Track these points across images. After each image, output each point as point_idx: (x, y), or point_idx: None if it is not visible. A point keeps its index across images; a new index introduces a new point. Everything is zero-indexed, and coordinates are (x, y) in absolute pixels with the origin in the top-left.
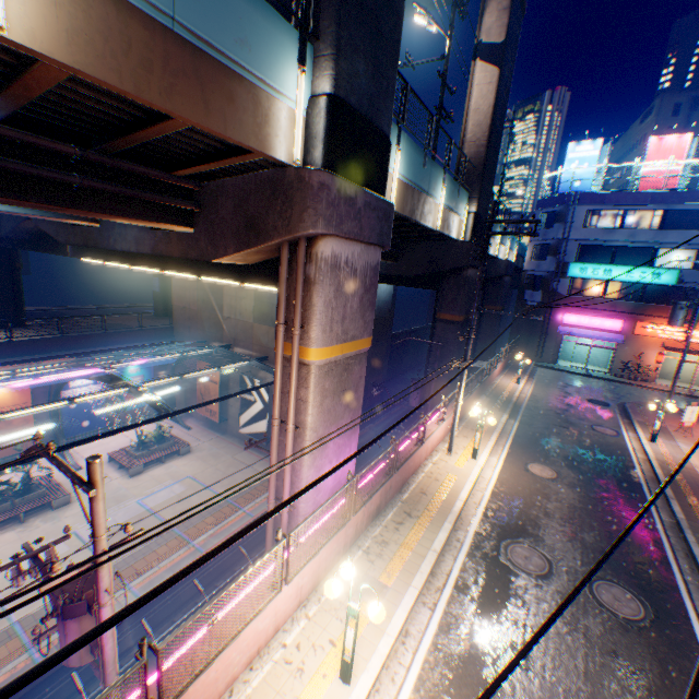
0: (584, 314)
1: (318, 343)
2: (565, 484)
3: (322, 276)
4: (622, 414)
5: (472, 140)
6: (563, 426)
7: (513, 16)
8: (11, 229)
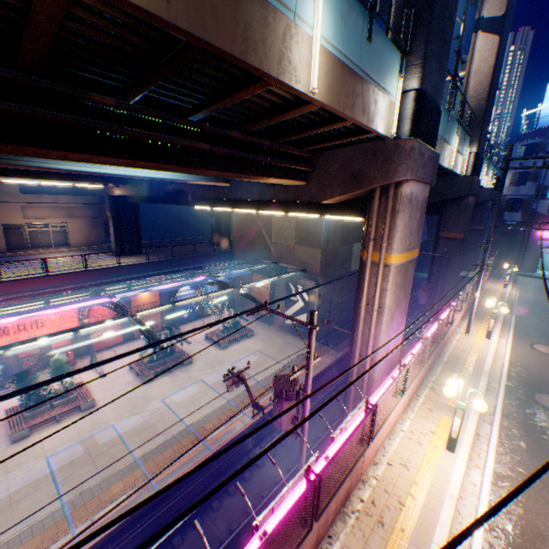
0: None
1: (397, 251)
2: None
3: (403, 207)
4: None
5: (473, 96)
6: None
7: None
8: (157, 191)
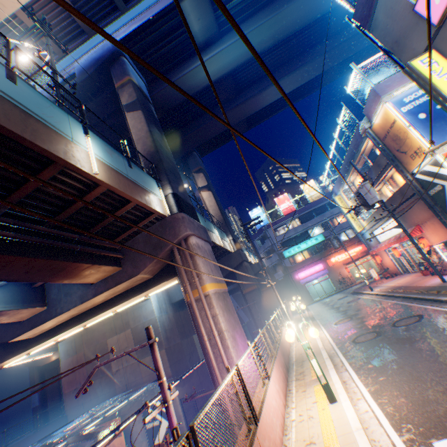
0: (305, 269)
1: (208, 281)
2: (355, 317)
3: (196, 251)
4: (354, 294)
5: (215, 215)
6: (336, 309)
7: (206, 177)
8: None
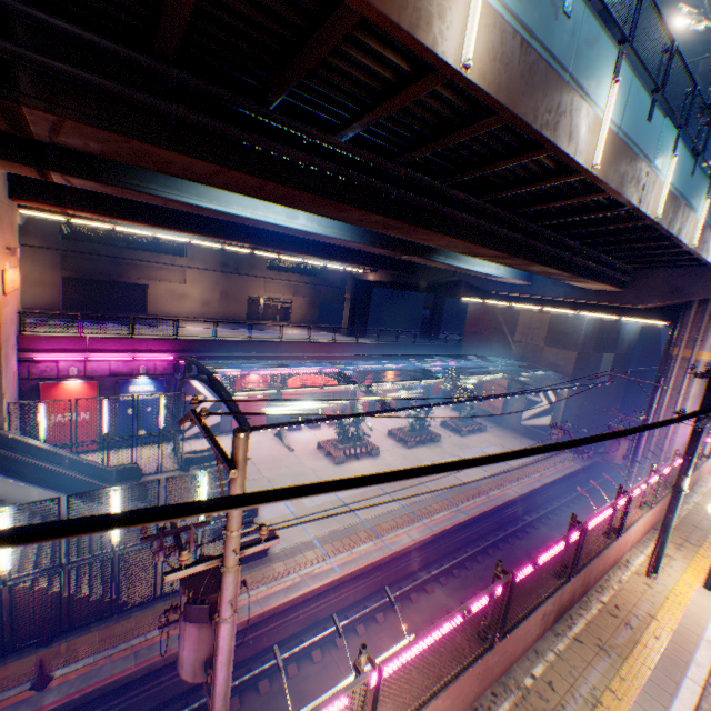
0: None
1: (707, 350)
2: None
3: None
4: None
5: None
6: None
7: None
8: (430, 281)
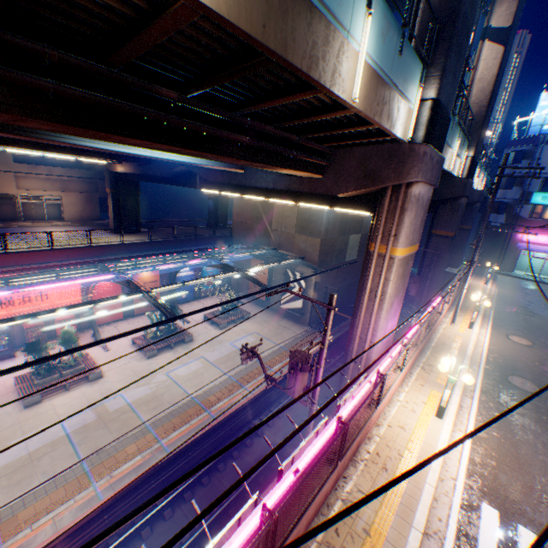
0: (542, 233)
1: (402, 245)
2: (538, 349)
3: (411, 206)
4: None
5: (475, 102)
6: (528, 315)
7: (519, 5)
8: (165, 172)
